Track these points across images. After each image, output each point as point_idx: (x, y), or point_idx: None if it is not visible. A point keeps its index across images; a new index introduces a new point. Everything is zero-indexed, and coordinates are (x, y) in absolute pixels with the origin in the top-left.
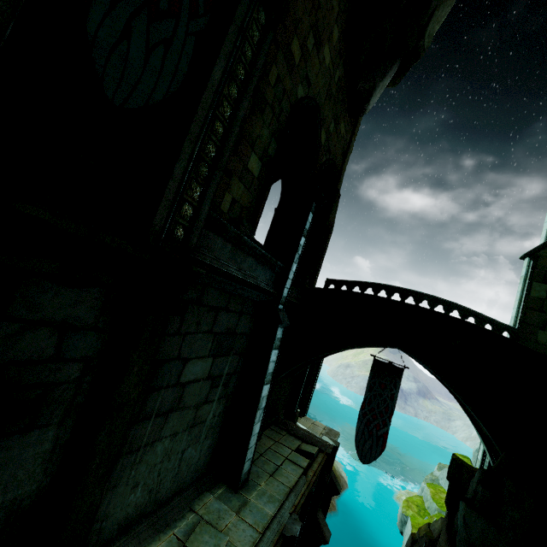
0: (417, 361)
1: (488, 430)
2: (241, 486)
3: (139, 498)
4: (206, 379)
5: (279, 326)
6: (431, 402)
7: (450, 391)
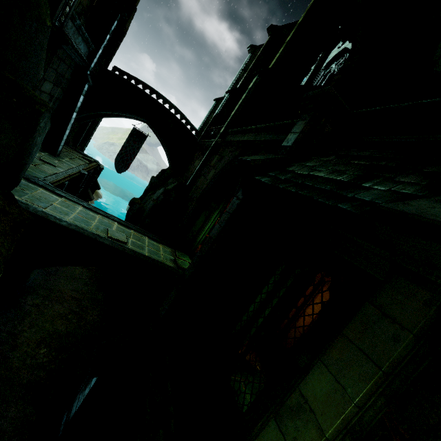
0: (155, 133)
1: (170, 160)
2: (57, 156)
3: None
4: (49, 94)
5: (87, 84)
6: None
7: (165, 150)
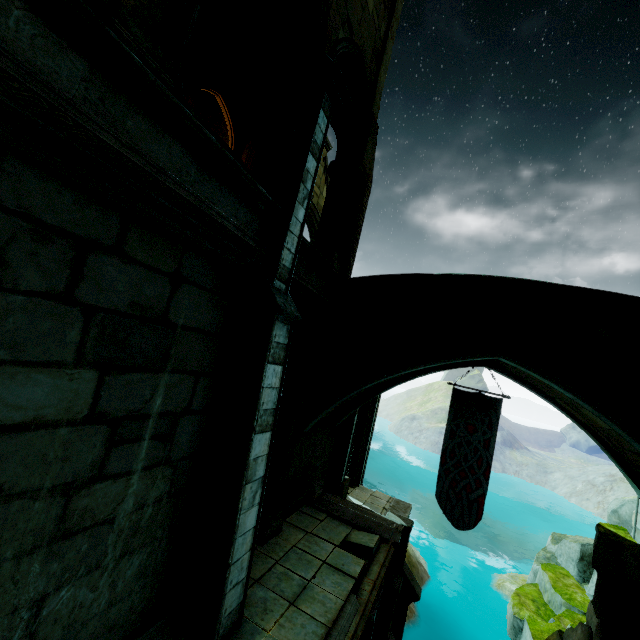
0: (522, 384)
1: None
2: None
3: None
4: (84, 422)
5: (276, 319)
6: (520, 452)
7: (582, 425)
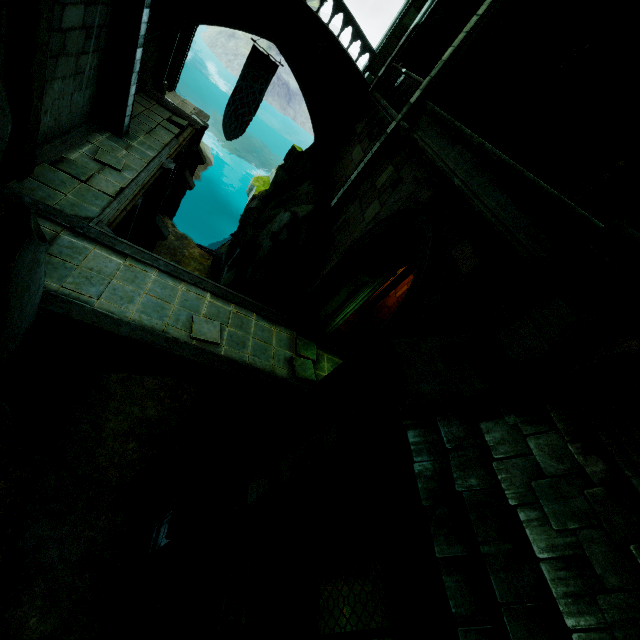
0: None
1: (314, 130)
2: (124, 136)
3: (50, 123)
4: (81, 28)
5: None
6: None
7: None
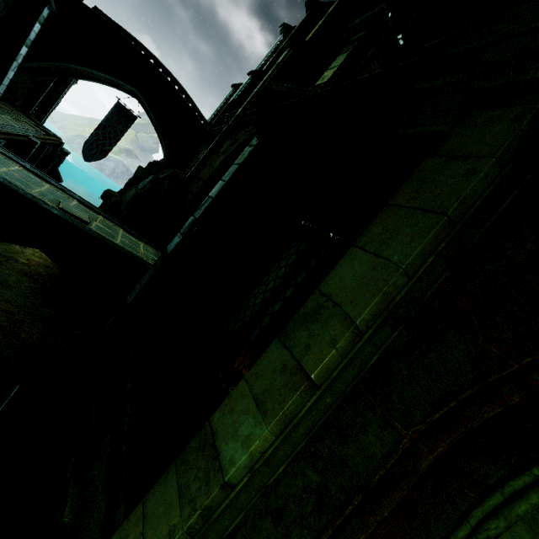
0: (148, 115)
1: (167, 152)
2: None
3: None
4: None
5: (47, 6)
6: None
7: (160, 140)
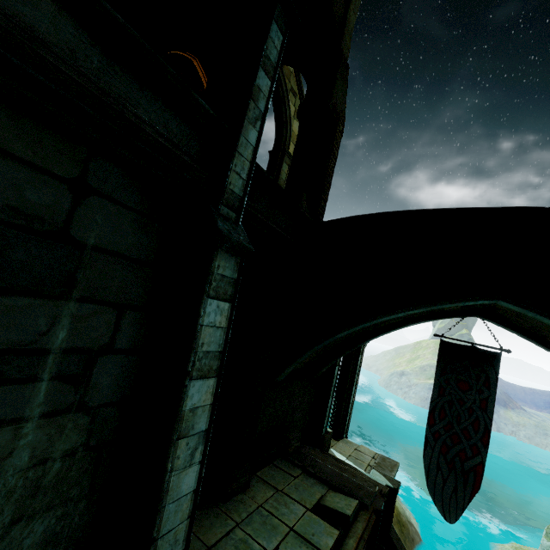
0: (525, 335)
1: None
2: None
3: None
4: None
5: (219, 248)
6: (515, 412)
7: None
